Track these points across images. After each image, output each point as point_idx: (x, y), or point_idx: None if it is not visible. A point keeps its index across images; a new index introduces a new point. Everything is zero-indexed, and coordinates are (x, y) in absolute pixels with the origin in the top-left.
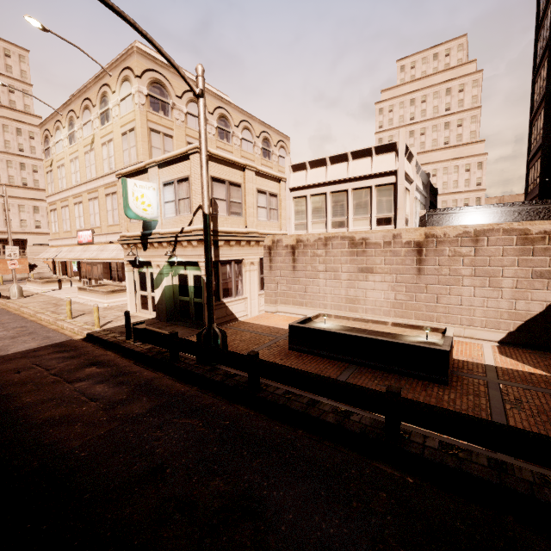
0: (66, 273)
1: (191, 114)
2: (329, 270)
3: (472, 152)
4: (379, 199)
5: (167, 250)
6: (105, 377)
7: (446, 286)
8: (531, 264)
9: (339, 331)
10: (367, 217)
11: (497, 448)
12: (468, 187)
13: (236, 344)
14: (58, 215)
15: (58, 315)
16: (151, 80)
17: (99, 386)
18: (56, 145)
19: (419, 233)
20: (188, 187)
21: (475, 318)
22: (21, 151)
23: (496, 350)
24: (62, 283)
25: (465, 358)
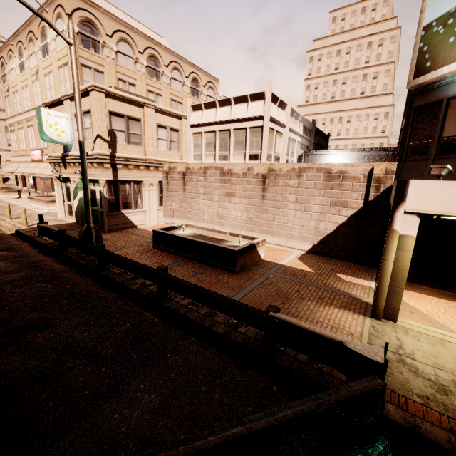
0: (26, 185)
1: (121, 53)
2: (206, 193)
3: (381, 103)
4: (251, 138)
5: (79, 169)
6: (7, 258)
7: (279, 209)
8: (330, 196)
9: (180, 235)
10: (242, 153)
11: (196, 300)
12: (375, 133)
13: (118, 243)
14: (17, 136)
15: (2, 216)
16: (82, 19)
17: None
18: (10, 72)
19: (265, 168)
20: (90, 118)
21: (295, 234)
22: None
23: (298, 256)
24: (21, 193)
25: (270, 259)
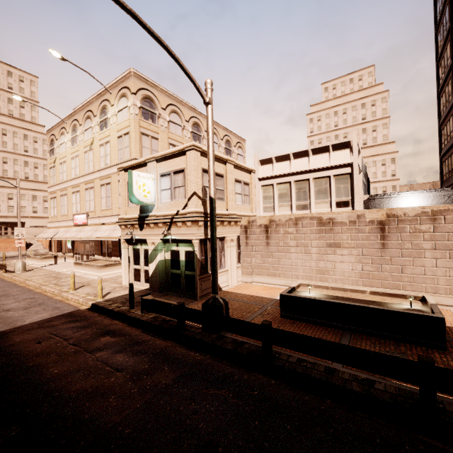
0: (61, 250)
1: (172, 122)
2: (300, 246)
3: (385, 151)
4: (337, 186)
5: (162, 229)
6: (121, 346)
7: (409, 258)
8: None
9: (331, 300)
10: (327, 201)
11: None
12: (385, 177)
13: (230, 313)
14: (58, 202)
15: (61, 287)
16: (144, 96)
17: (119, 355)
18: (60, 146)
19: (381, 213)
20: (183, 177)
21: (439, 287)
22: (26, 152)
23: None
24: (57, 259)
25: None
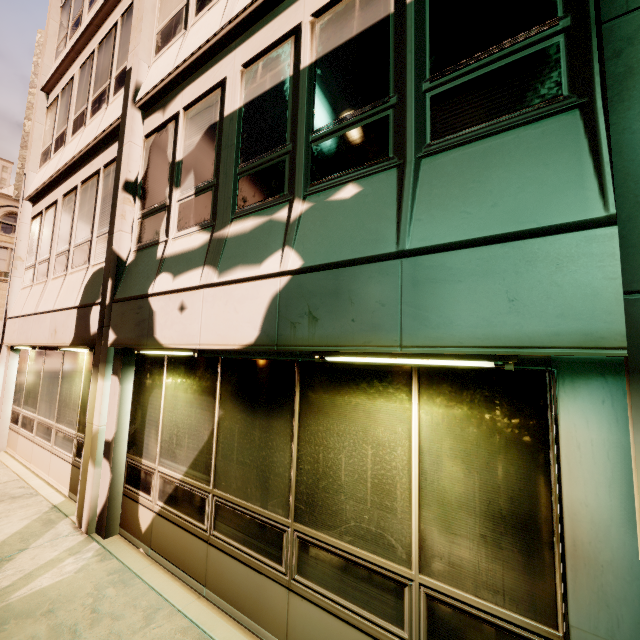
0: None
1: None
2: None
3: None
4: None
5: None
6: None
7: None
8: None
9: None
10: None
11: None
12: None
13: None
14: None
15: None
16: (8, 212)
17: None
18: None
19: None
20: None
21: None
22: None
23: None
24: None
25: None
